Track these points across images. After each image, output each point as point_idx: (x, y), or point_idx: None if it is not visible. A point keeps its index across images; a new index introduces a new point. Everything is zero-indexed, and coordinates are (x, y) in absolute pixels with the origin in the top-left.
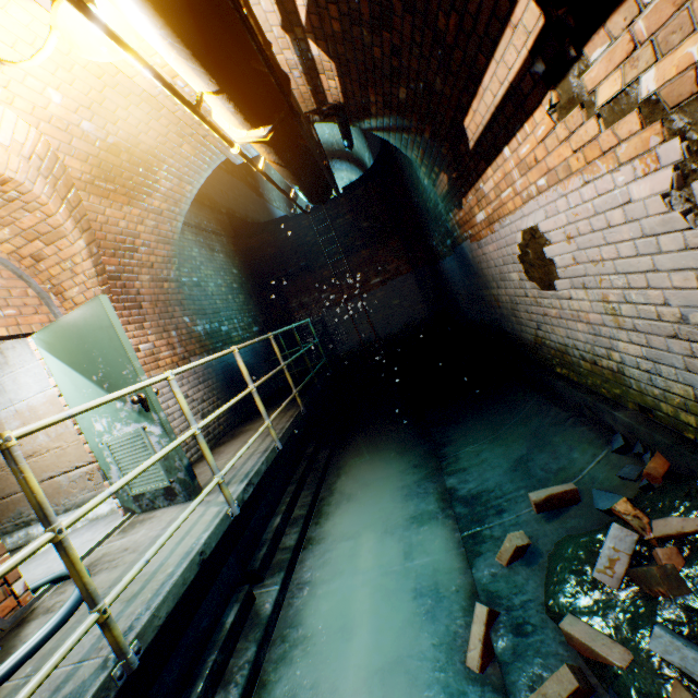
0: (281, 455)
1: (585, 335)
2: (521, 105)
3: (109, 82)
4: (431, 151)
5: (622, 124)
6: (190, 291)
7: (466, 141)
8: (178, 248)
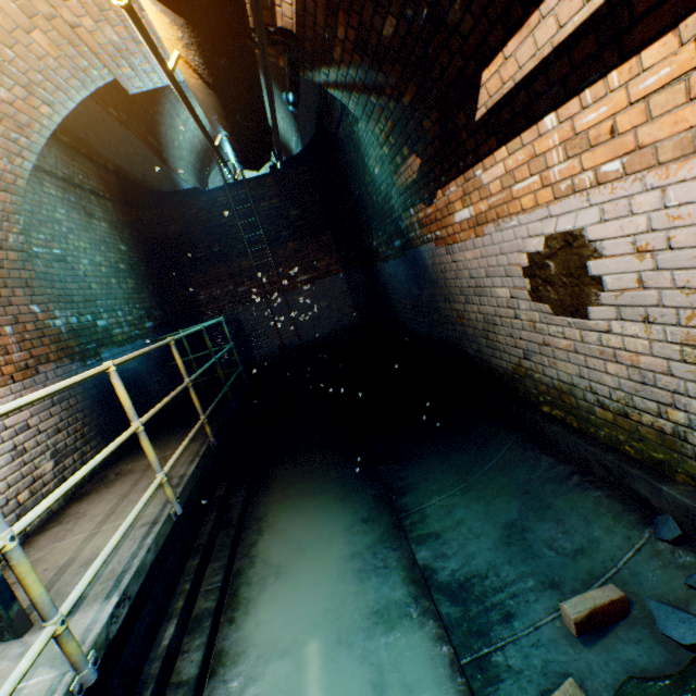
0: (180, 518)
1: (619, 379)
2: (620, 36)
3: None
4: (406, 123)
5: None
6: (46, 268)
7: (472, 107)
8: (30, 202)
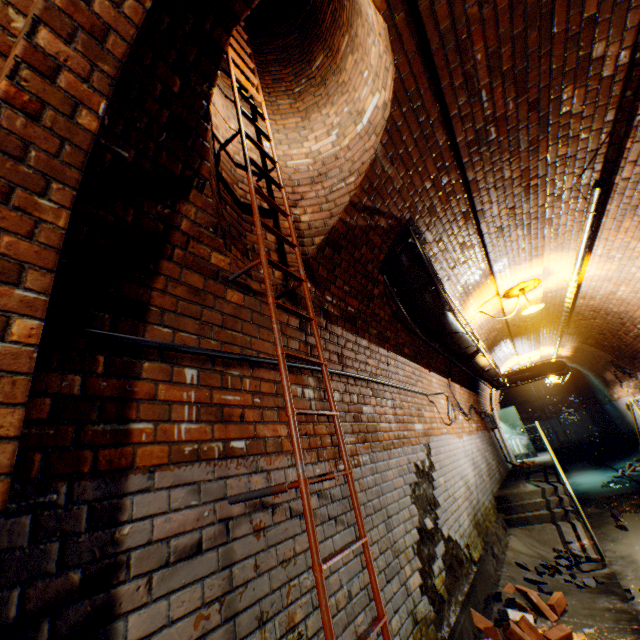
0: None
1: None
2: (616, 383)
3: (514, 364)
4: (595, 376)
5: (629, 393)
6: None
7: (606, 380)
8: None
